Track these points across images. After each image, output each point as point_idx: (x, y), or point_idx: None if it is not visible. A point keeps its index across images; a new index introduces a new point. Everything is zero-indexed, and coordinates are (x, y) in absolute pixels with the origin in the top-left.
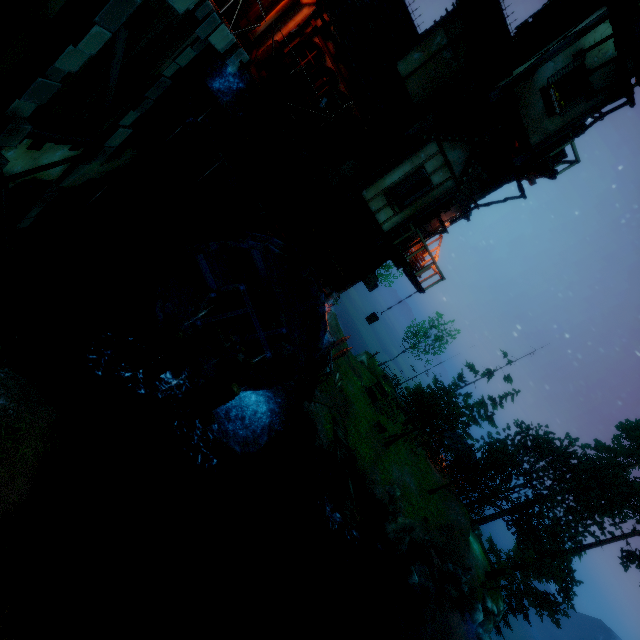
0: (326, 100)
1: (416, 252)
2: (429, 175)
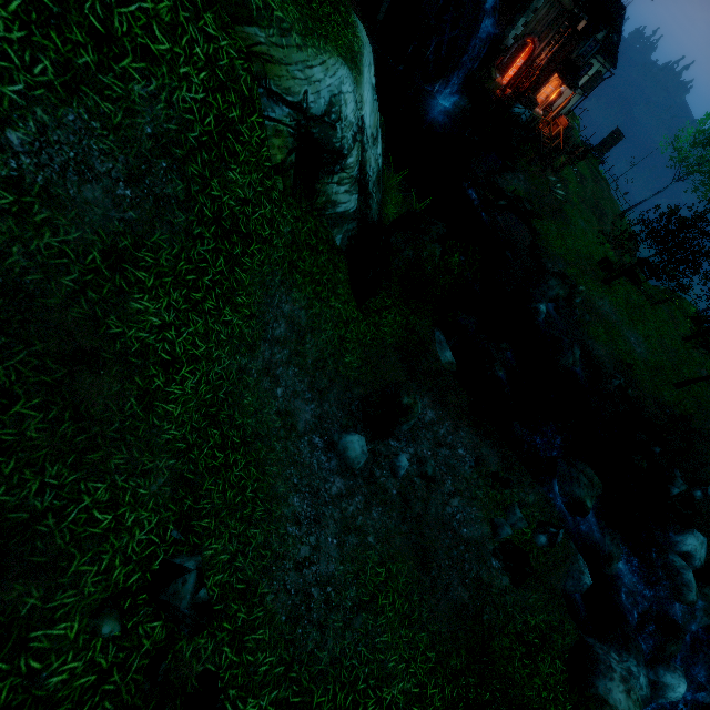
0: None
1: None
2: None
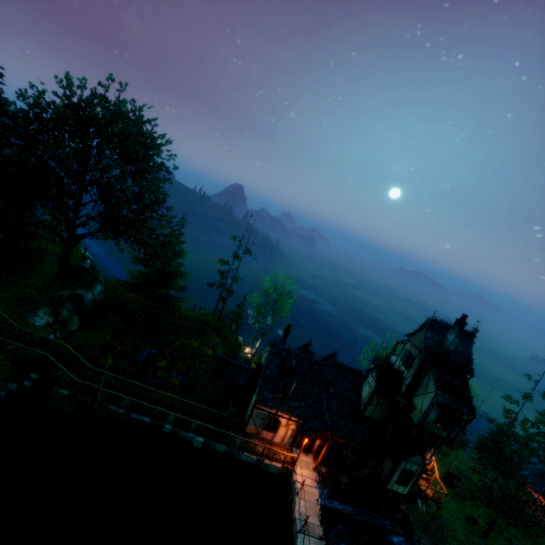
0: (350, 462)
1: (425, 491)
2: (409, 469)
